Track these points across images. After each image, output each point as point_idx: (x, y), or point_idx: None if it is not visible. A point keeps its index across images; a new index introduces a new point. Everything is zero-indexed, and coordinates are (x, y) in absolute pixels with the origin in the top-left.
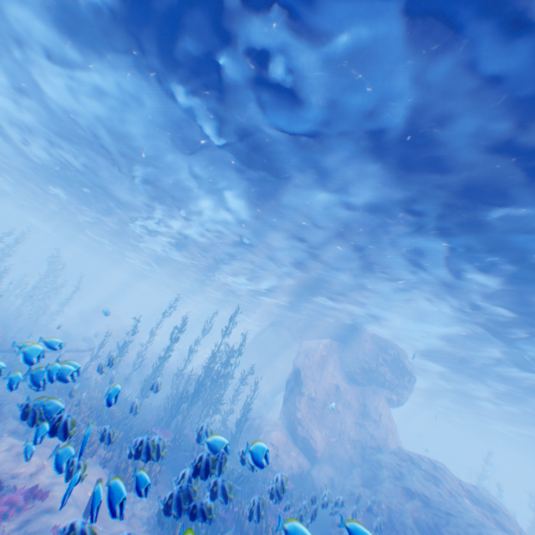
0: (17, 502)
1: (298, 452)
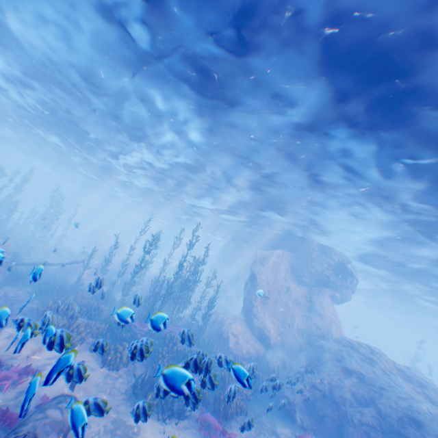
0: (13, 378)
1: (255, 340)
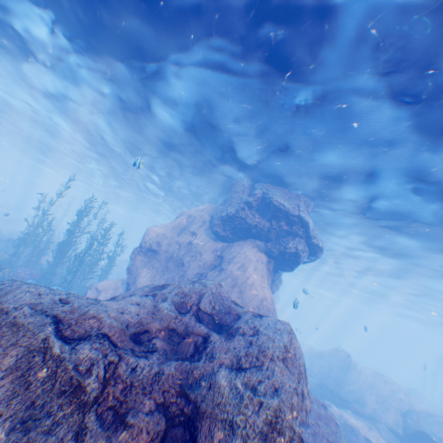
0: None
1: None
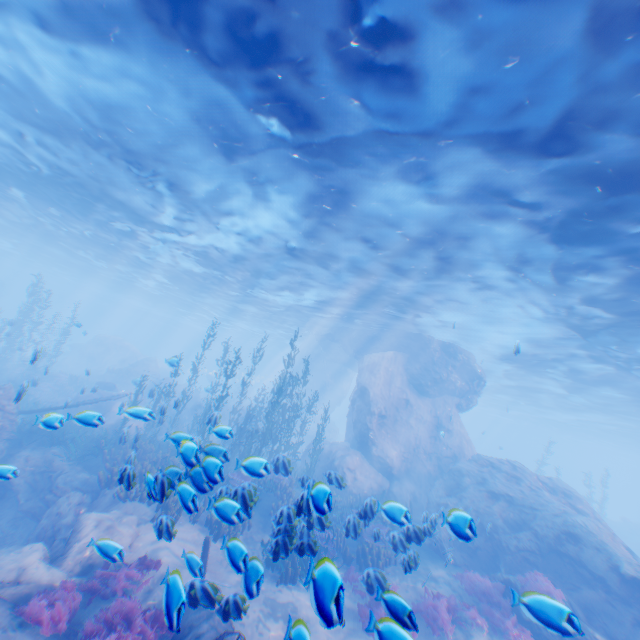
0: (134, 576)
1: (376, 472)
